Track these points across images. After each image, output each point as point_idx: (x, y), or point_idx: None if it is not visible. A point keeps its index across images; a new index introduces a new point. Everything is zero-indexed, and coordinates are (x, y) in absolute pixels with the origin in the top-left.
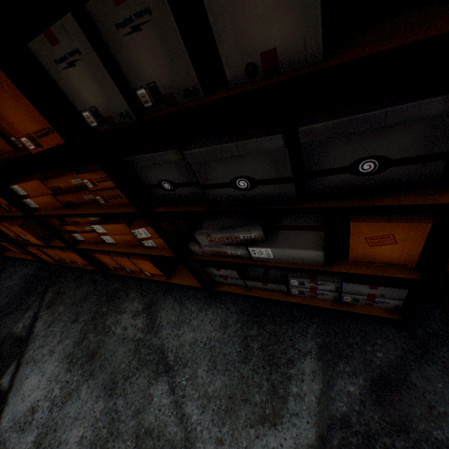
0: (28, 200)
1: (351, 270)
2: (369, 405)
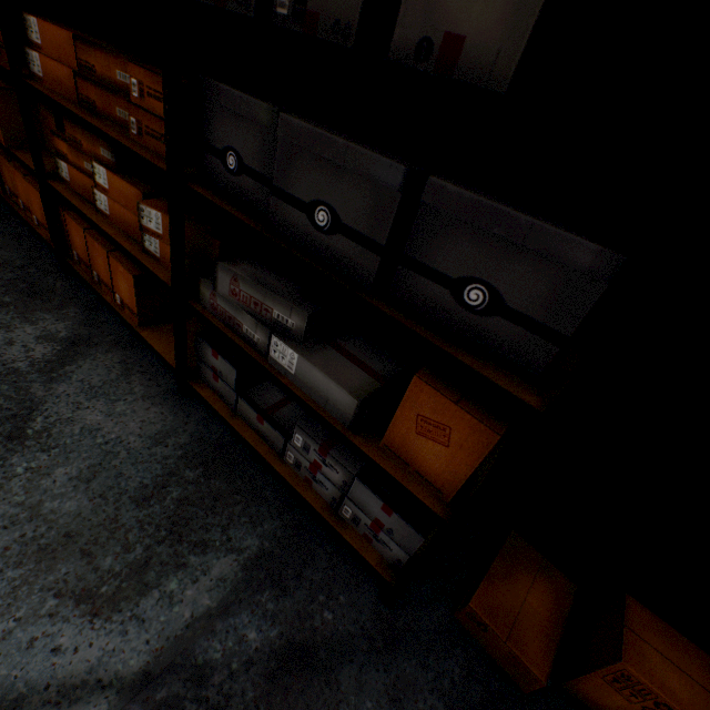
0: (35, 54)
1: (374, 455)
2: (256, 672)
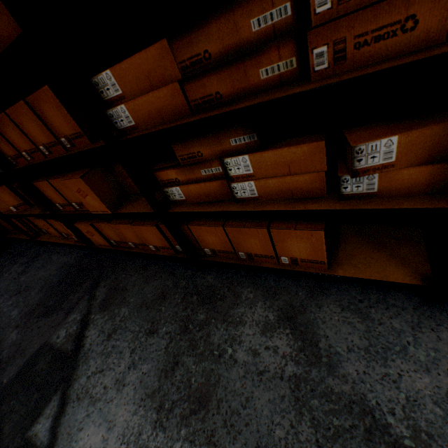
0: (118, 109)
1: None
2: None
